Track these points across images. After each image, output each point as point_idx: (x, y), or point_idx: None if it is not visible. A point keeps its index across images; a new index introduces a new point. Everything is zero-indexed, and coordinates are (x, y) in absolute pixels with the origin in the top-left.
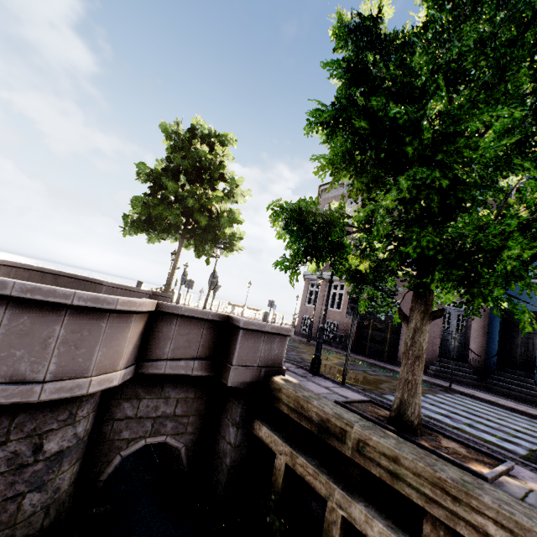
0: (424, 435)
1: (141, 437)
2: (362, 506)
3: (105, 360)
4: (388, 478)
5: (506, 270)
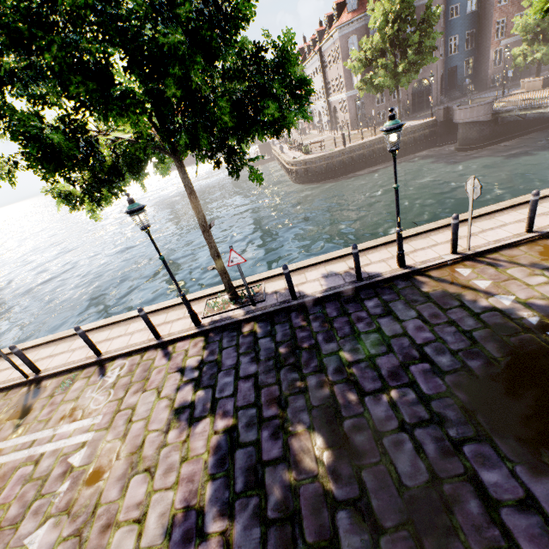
0: None
1: None
2: None
3: None
4: None
5: None
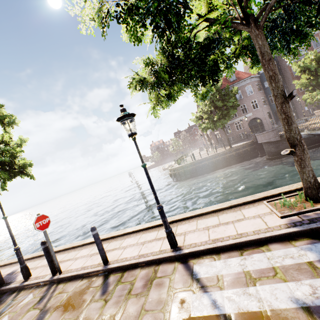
0: None
1: None
2: None
3: None
4: None
5: None
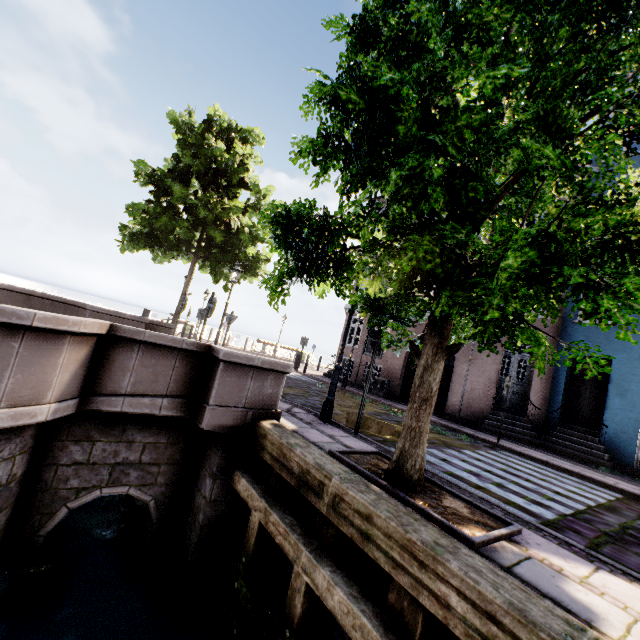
0: (426, 492)
1: (95, 487)
2: (327, 571)
3: (21, 389)
4: (359, 540)
5: (506, 288)
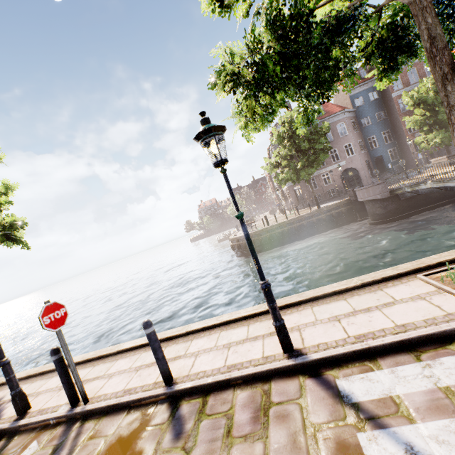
0: None
1: None
2: None
3: None
4: None
5: None
